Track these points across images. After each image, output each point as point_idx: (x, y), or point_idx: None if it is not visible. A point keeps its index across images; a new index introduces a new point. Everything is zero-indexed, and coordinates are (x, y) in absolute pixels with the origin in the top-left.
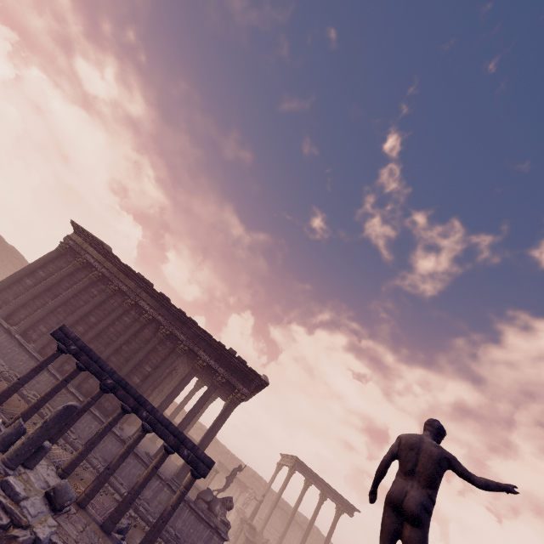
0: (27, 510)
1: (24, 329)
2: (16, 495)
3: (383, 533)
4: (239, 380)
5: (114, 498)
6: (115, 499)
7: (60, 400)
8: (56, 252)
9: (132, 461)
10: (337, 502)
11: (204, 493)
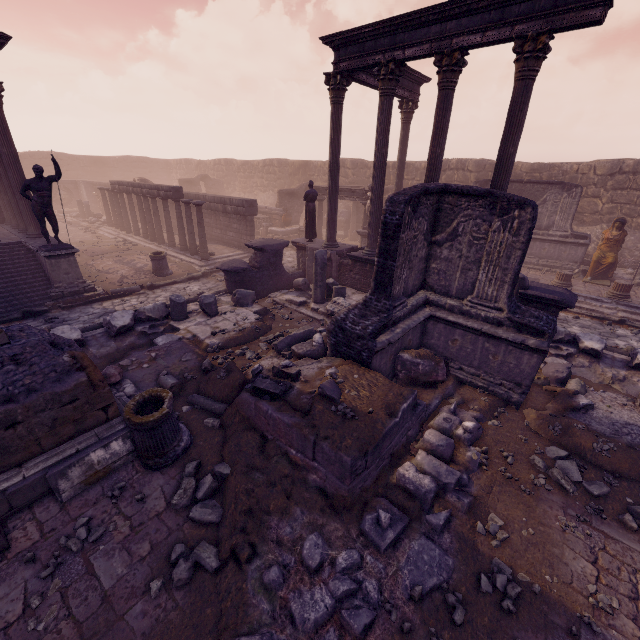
0: None
1: None
2: None
3: None
4: None
5: None
6: None
7: None
8: None
9: None
10: (503, 32)
11: None
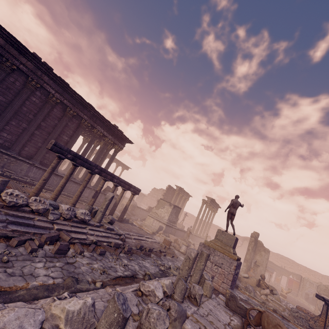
0: (116, 230)
1: None
2: (112, 229)
3: (229, 217)
4: (119, 142)
5: None
6: None
7: (14, 165)
8: None
9: (74, 185)
10: (123, 167)
11: (108, 188)
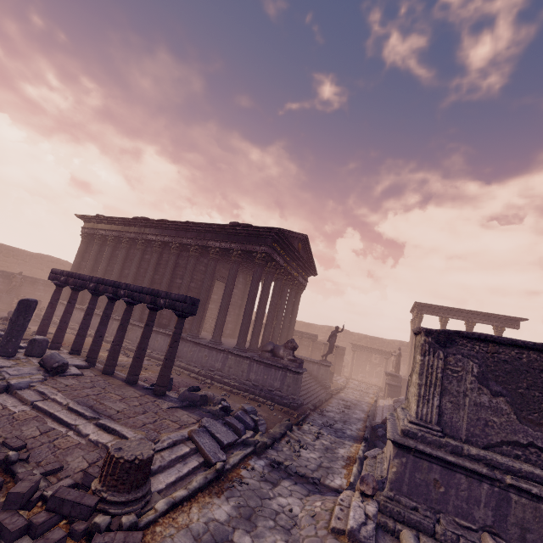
0: (6, 372)
1: None
2: None
3: None
4: (252, 244)
5: (190, 377)
6: (191, 377)
7: (131, 333)
8: (82, 243)
9: (196, 349)
10: (490, 323)
11: (264, 346)
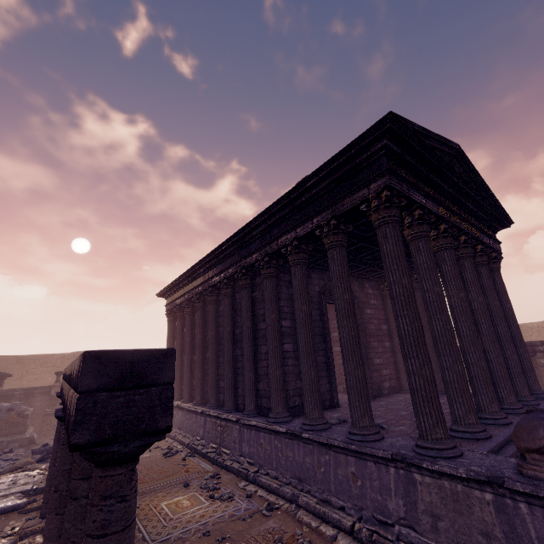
0: None
1: (187, 395)
2: None
3: None
4: (349, 192)
5: None
6: None
7: (227, 436)
8: (169, 323)
9: (327, 457)
10: None
11: (521, 432)
